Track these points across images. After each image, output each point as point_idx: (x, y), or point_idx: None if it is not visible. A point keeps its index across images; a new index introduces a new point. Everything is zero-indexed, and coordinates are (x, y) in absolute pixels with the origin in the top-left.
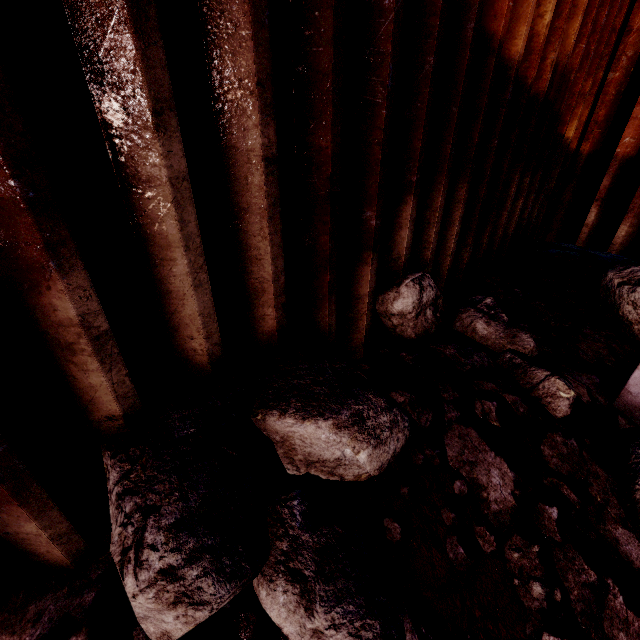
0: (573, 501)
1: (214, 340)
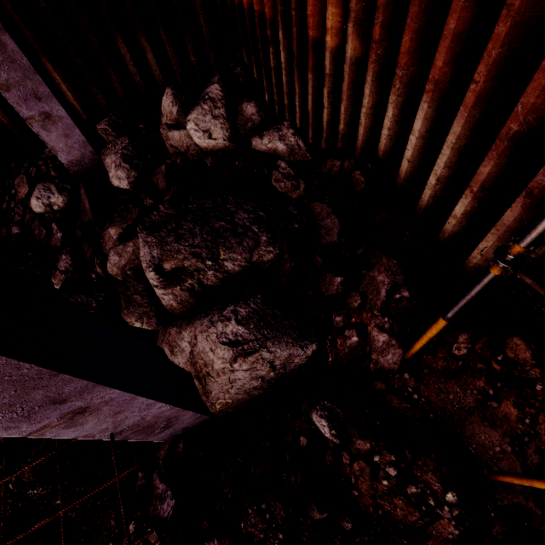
0: None
1: None
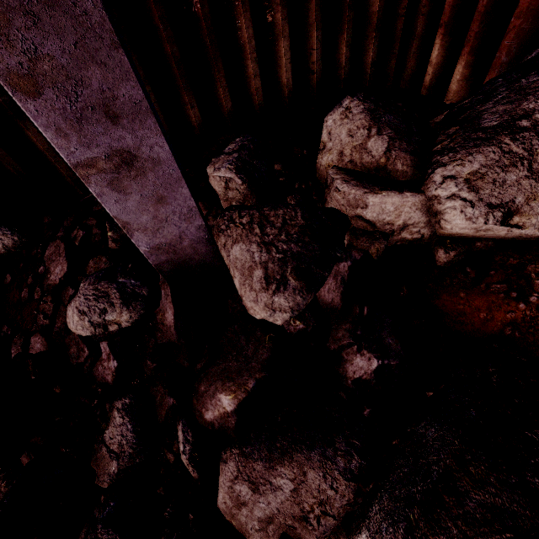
0: None
1: None
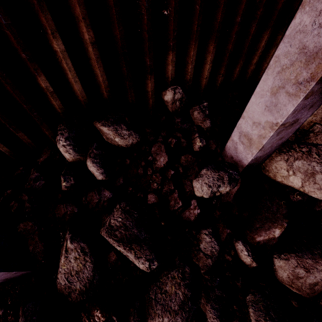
0: (180, 172)
1: (85, 98)
